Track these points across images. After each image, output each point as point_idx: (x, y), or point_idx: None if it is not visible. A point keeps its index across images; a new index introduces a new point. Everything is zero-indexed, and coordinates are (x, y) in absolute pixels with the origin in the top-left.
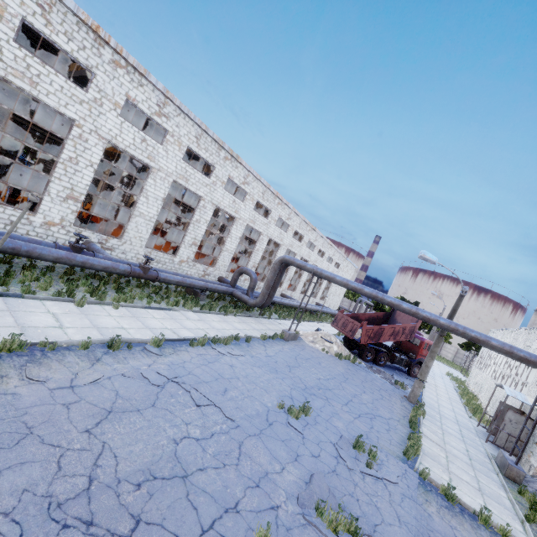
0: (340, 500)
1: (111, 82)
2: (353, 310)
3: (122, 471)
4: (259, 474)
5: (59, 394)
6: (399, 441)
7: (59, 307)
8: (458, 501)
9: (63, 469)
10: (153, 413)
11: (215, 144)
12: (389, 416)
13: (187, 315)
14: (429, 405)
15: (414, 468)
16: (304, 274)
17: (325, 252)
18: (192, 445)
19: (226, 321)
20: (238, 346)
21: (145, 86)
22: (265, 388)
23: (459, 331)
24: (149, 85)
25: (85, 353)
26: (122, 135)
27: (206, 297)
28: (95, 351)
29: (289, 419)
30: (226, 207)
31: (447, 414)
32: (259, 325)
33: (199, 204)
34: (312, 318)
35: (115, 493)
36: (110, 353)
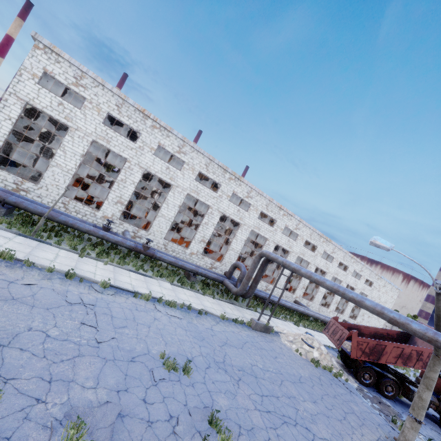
0: None
1: (150, 137)
2: None
3: None
4: (64, 377)
5: None
6: None
7: (67, 254)
8: None
9: None
10: (41, 311)
11: (221, 169)
12: (326, 437)
13: (162, 284)
14: None
15: None
16: None
17: (349, 266)
18: (39, 336)
19: (198, 298)
20: (184, 313)
21: (171, 136)
22: (168, 342)
23: (439, 342)
24: (173, 136)
25: (46, 274)
26: (154, 165)
27: (200, 281)
28: (54, 275)
29: (160, 367)
30: (232, 215)
31: None
32: (234, 311)
33: (207, 211)
34: (320, 328)
35: None
36: (63, 279)
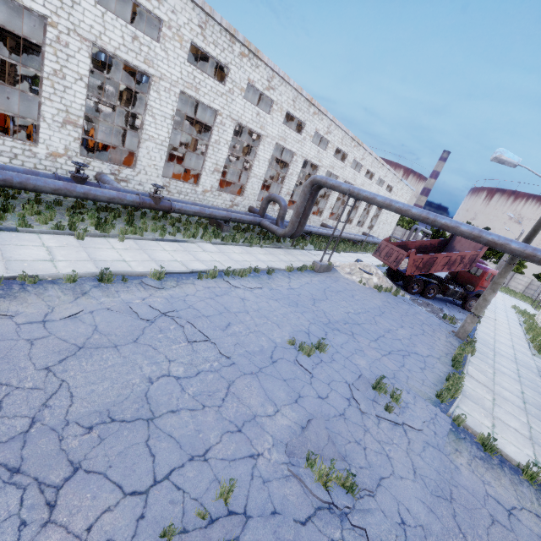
0: (341, 448)
1: None
2: (406, 239)
3: (75, 412)
4: (245, 417)
5: (27, 329)
6: (435, 382)
7: (56, 240)
8: (498, 453)
9: (3, 409)
10: (132, 349)
11: (225, 35)
12: (428, 353)
13: (204, 247)
14: (482, 341)
15: (448, 413)
16: (349, 201)
17: (375, 173)
18: (170, 384)
19: (250, 253)
20: (257, 279)
21: None
22: (278, 323)
23: (537, 257)
24: None
25: (71, 287)
26: (108, 33)
27: (232, 228)
28: (83, 285)
29: (299, 356)
30: (249, 123)
31: (504, 352)
32: (288, 257)
33: (215, 120)
34: (355, 249)
35: (58, 437)
36: (100, 287)
